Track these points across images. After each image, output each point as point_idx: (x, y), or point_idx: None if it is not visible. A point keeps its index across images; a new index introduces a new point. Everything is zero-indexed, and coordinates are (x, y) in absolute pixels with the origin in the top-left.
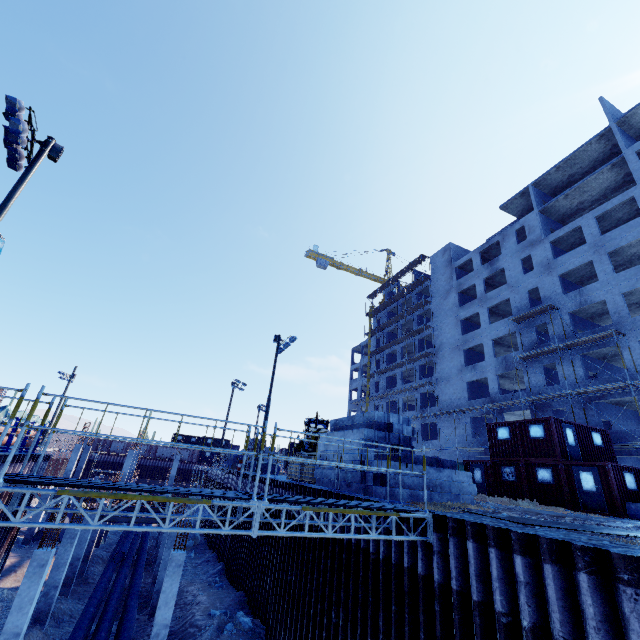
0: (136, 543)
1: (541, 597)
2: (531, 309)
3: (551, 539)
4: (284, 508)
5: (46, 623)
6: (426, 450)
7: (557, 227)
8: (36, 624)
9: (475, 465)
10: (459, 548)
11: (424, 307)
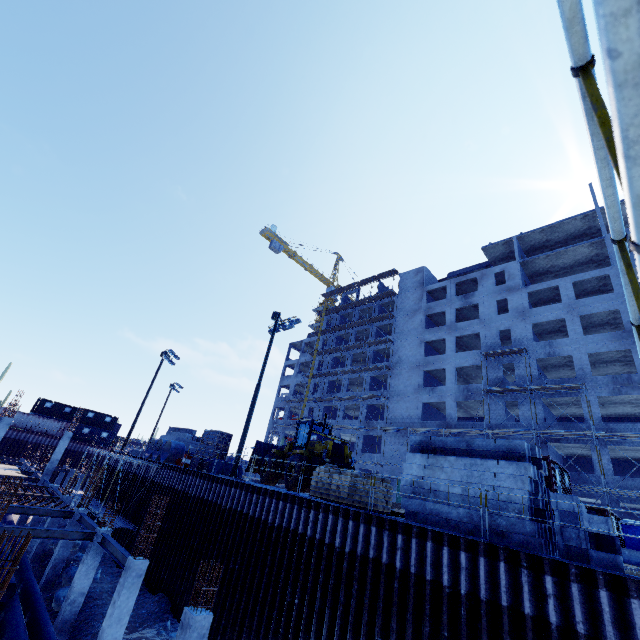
0: None
1: None
2: (501, 348)
3: None
4: None
5: None
6: (370, 463)
7: (527, 281)
8: None
9: None
10: None
11: (386, 320)
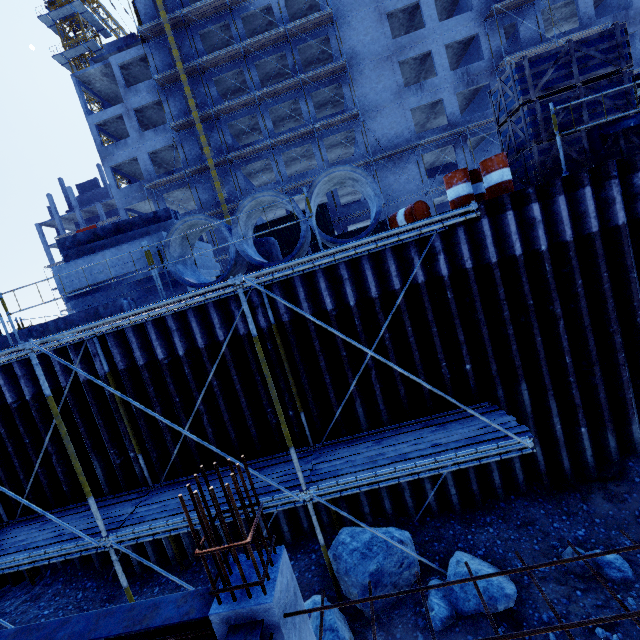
0: None
1: None
2: (499, 2)
3: None
4: None
5: None
6: None
7: None
8: None
9: None
10: None
11: None
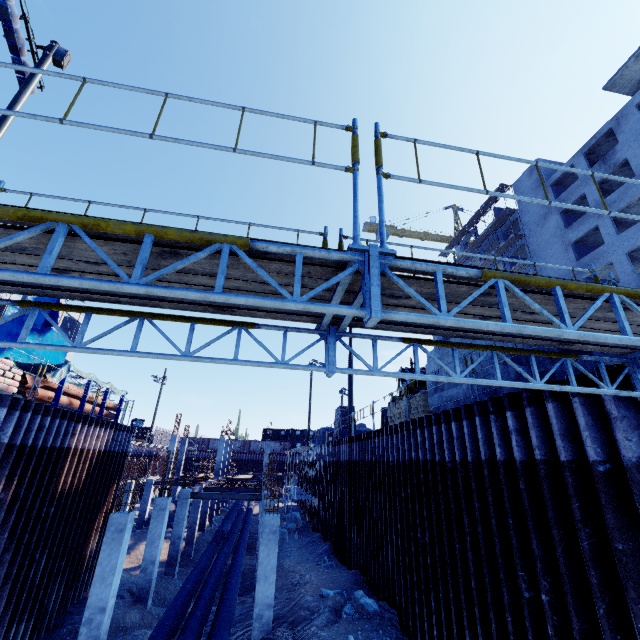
0: (238, 526)
1: None
2: None
3: None
4: (436, 269)
5: (148, 601)
6: None
7: None
8: (138, 602)
9: None
10: None
11: (515, 244)
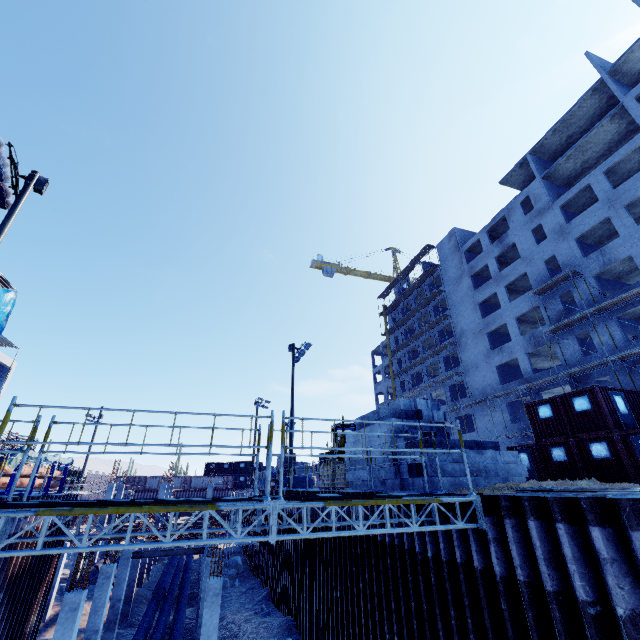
0: (178, 578)
1: (635, 575)
2: (551, 279)
3: (634, 499)
4: (304, 506)
5: None
6: None
7: (564, 191)
8: None
9: (520, 450)
10: (519, 530)
11: (438, 297)
